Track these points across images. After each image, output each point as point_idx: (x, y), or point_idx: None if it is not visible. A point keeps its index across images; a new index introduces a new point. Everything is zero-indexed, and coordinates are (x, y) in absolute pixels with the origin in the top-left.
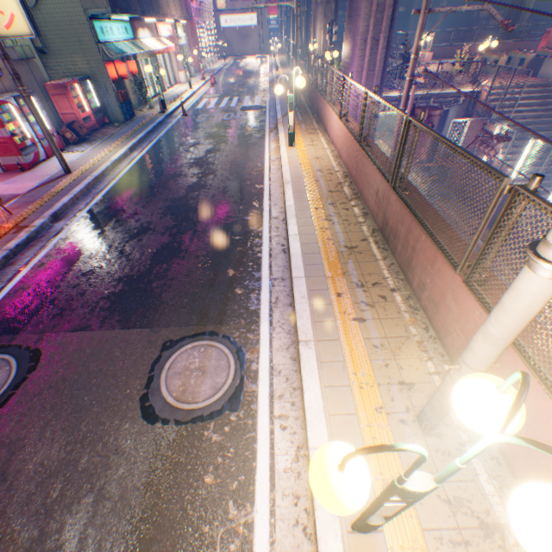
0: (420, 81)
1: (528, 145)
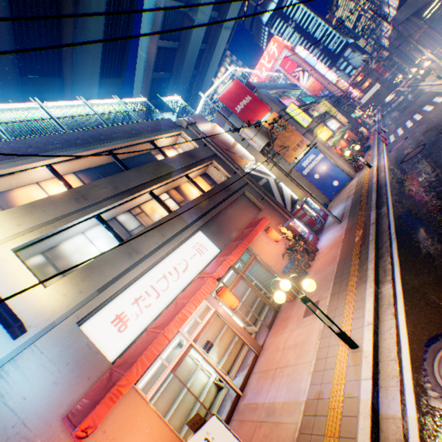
0: None
1: None
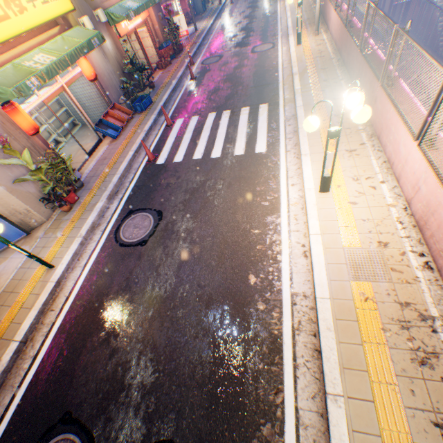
0: None
1: None
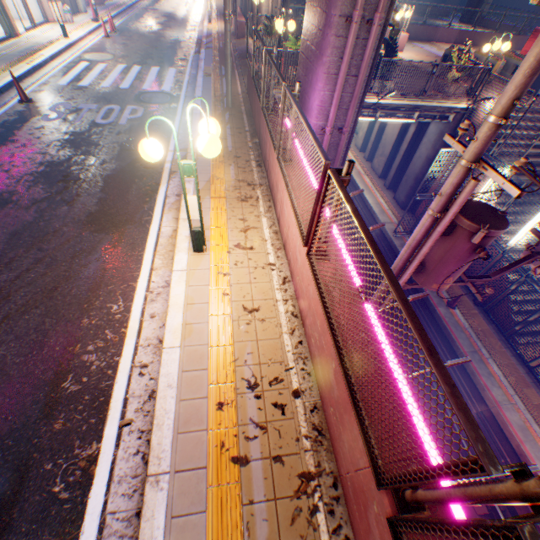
0: (504, 184)
1: None
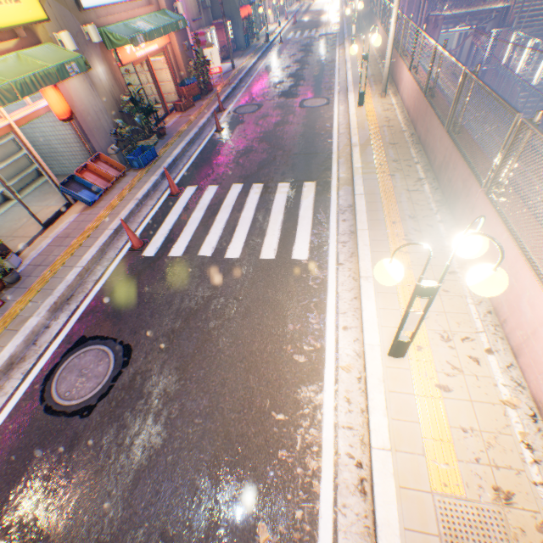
0: None
1: (528, 44)
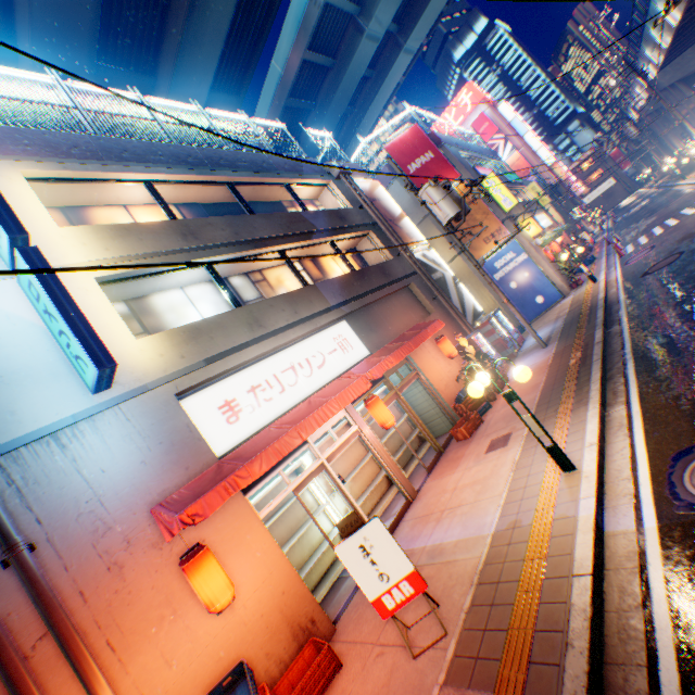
0: None
1: None
